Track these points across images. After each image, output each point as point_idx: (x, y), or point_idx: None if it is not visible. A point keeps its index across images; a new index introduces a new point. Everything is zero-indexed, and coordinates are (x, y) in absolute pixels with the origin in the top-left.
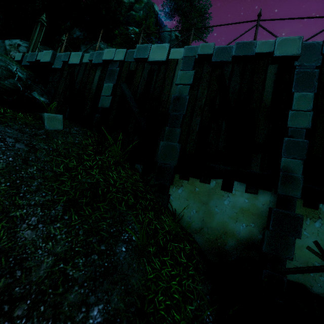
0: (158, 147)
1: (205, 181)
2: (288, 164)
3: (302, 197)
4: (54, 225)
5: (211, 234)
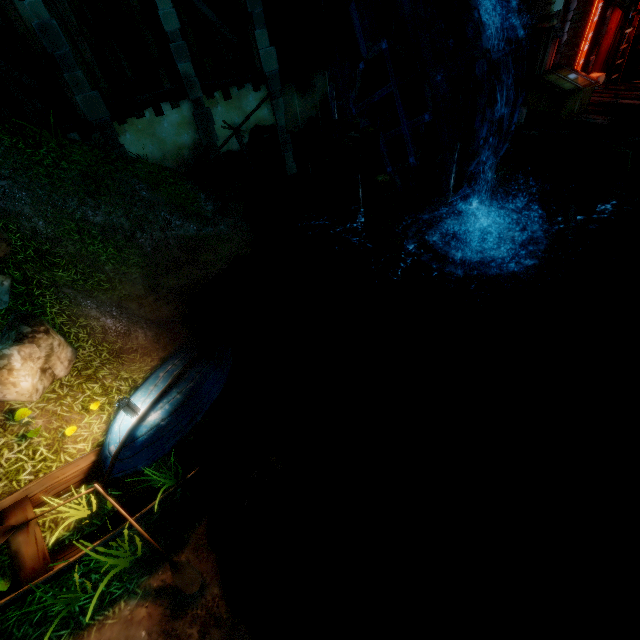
0: (74, 104)
1: (141, 116)
2: (184, 70)
3: (205, 94)
4: (102, 208)
5: (173, 155)
